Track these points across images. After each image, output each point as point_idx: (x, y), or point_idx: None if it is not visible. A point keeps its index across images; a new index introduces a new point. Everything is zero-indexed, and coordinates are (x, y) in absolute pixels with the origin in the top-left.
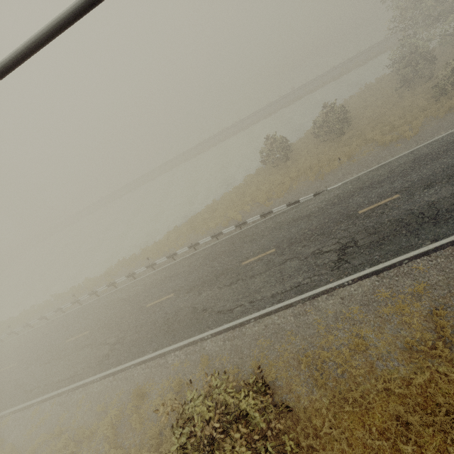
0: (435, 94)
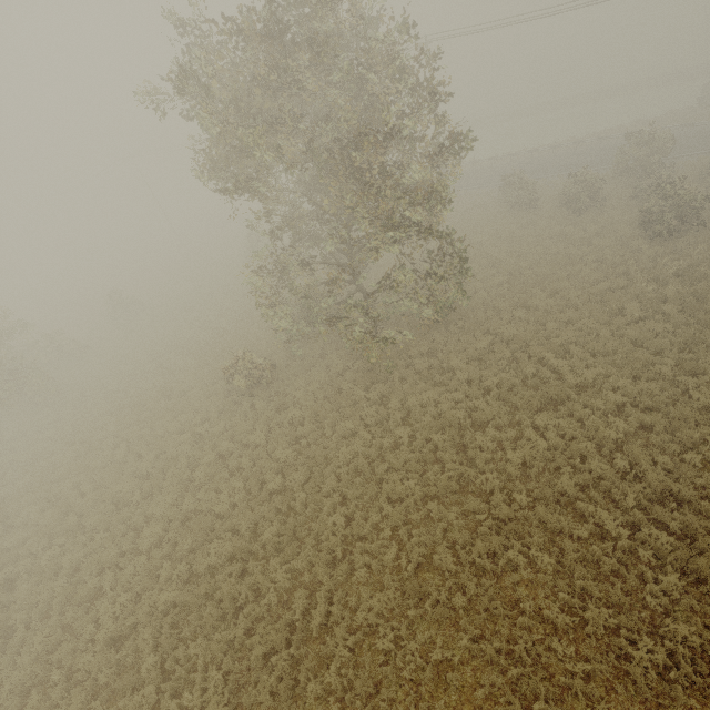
0: None
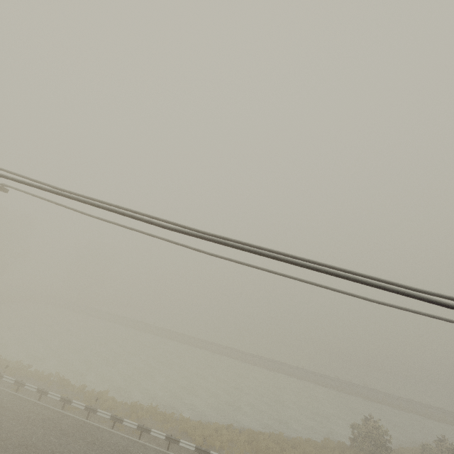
0: None
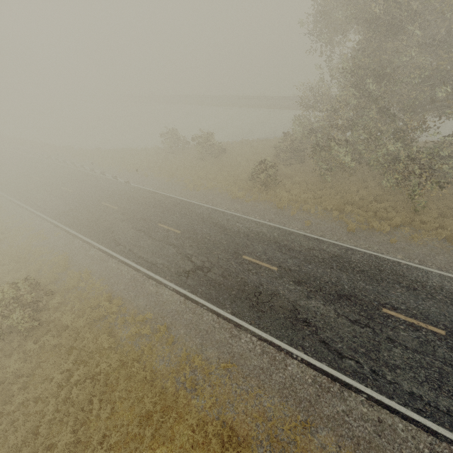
0: (249, 176)
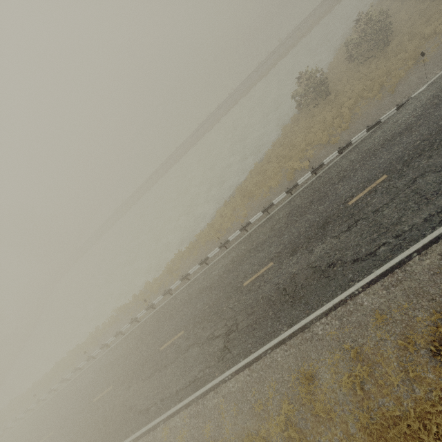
0: None
